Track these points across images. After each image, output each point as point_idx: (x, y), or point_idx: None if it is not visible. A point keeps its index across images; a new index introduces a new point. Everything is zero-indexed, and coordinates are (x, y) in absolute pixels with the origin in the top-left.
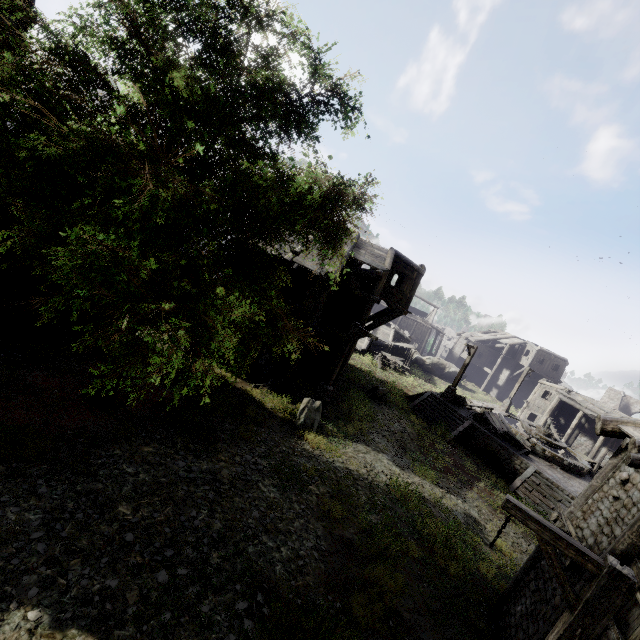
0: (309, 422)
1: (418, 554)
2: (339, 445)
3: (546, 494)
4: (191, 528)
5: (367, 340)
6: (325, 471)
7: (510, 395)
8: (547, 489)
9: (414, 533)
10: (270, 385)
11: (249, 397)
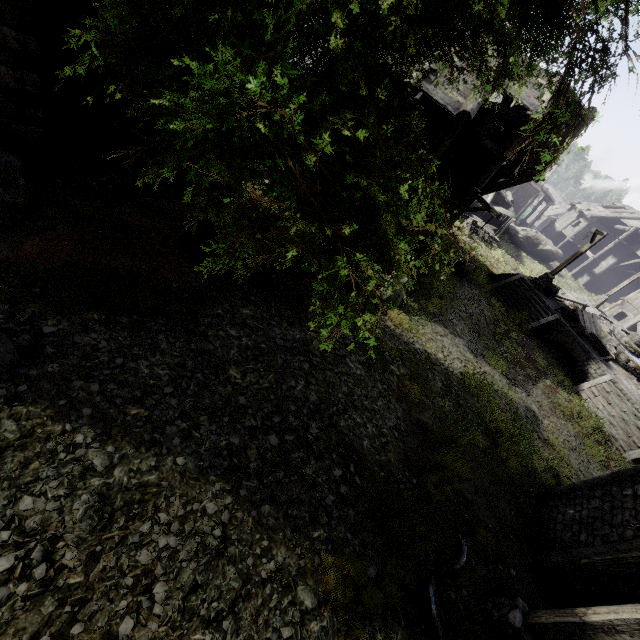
0: (393, 297)
1: (482, 444)
2: (419, 325)
3: (613, 403)
4: (292, 397)
5: None
6: (405, 352)
7: (610, 291)
8: (616, 399)
9: (481, 424)
10: None
11: None
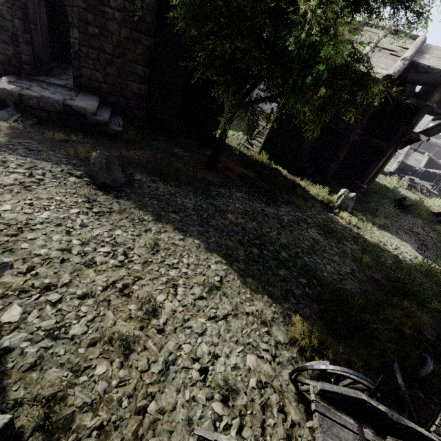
0: (343, 206)
1: (440, 309)
2: (367, 227)
3: None
4: (268, 236)
5: (396, 164)
6: (356, 237)
7: None
8: None
9: (438, 296)
10: (312, 180)
11: (297, 184)
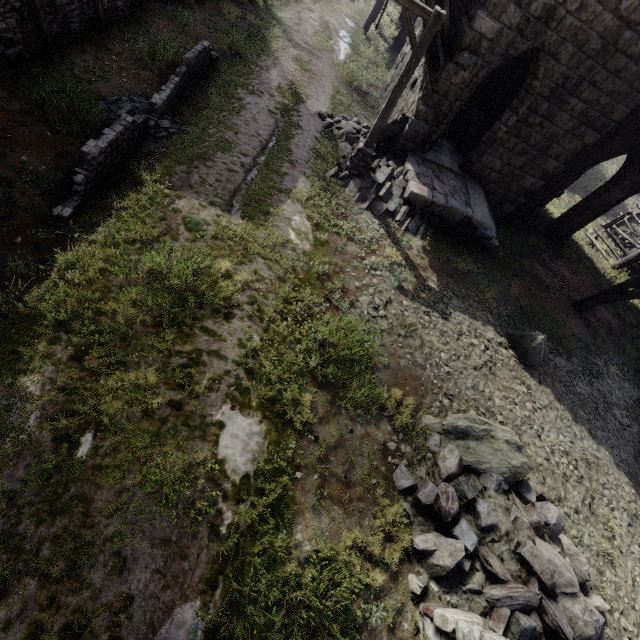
0: None
1: None
2: None
3: None
4: None
5: None
6: None
7: None
8: None
9: None
10: None
11: None
